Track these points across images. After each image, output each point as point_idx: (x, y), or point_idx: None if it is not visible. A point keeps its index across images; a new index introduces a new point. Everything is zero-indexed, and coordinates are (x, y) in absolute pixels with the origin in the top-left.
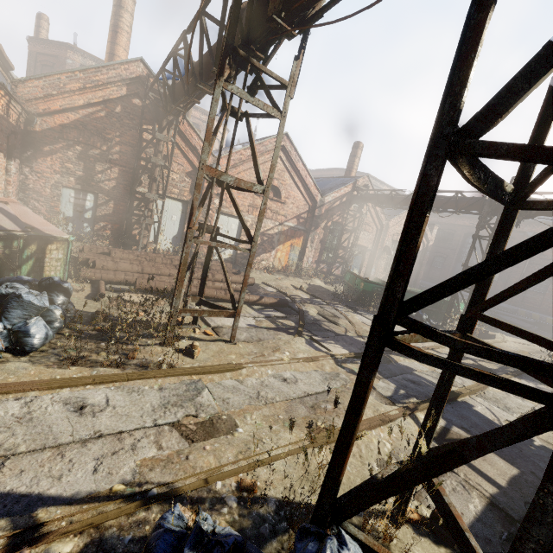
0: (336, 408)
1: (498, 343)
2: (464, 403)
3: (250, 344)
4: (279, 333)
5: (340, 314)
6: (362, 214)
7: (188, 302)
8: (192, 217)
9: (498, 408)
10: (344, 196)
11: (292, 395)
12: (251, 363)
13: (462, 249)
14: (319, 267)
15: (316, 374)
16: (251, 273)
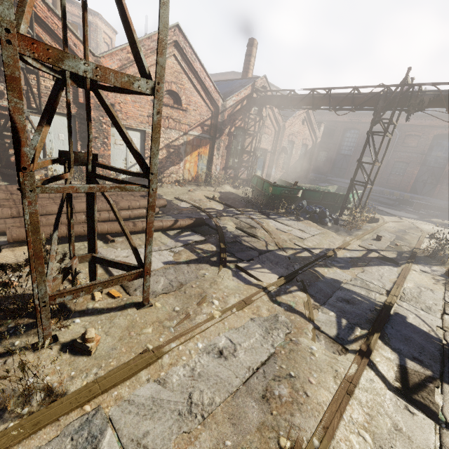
0: (293, 390)
1: (383, 226)
2: (397, 316)
3: (169, 296)
4: (201, 266)
5: (256, 224)
6: (262, 117)
7: (74, 266)
8: (20, 147)
9: (423, 310)
10: (244, 99)
11: (235, 382)
12: (174, 340)
13: (341, 143)
14: (227, 173)
15: (254, 326)
16: (162, 188)
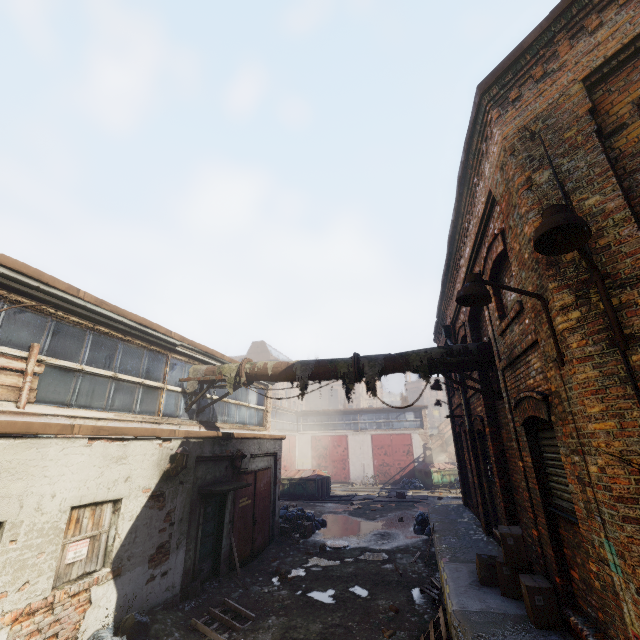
0: None
1: None
2: None
3: None
4: None
5: None
6: None
7: None
8: None
9: None
10: None
11: None
12: None
13: None
14: None
15: None
16: None
